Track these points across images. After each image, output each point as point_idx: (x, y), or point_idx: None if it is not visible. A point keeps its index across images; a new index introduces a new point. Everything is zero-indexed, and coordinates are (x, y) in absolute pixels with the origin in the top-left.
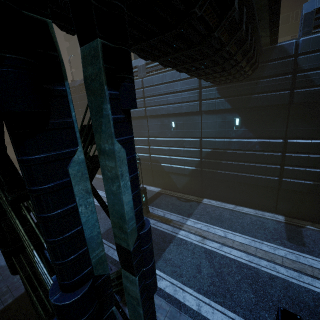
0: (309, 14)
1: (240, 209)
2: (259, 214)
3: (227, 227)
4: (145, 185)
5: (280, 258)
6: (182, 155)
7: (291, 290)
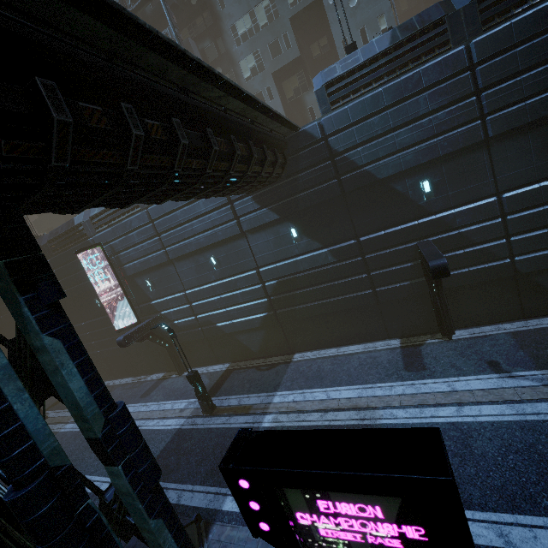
0: (320, 91)
1: (344, 350)
2: (369, 348)
3: (330, 384)
4: (204, 367)
5: (398, 398)
6: (242, 301)
7: None
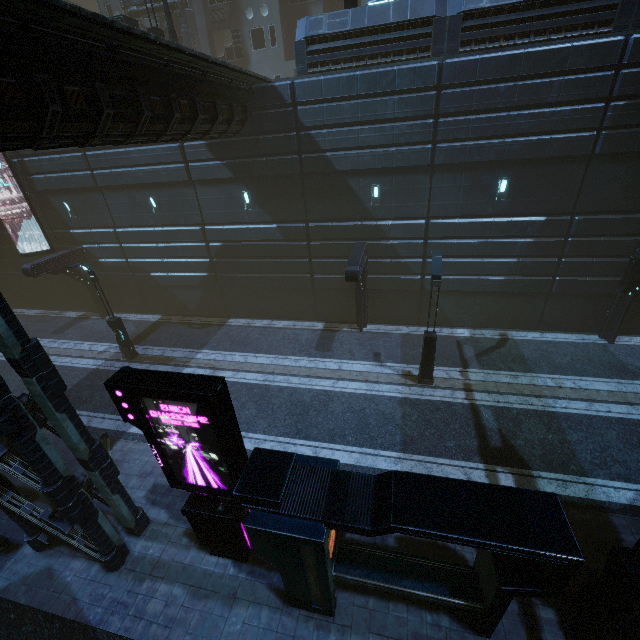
0: (299, 44)
1: (276, 324)
2: (297, 326)
3: (251, 350)
4: (133, 314)
5: (299, 369)
6: (182, 255)
7: (295, 395)
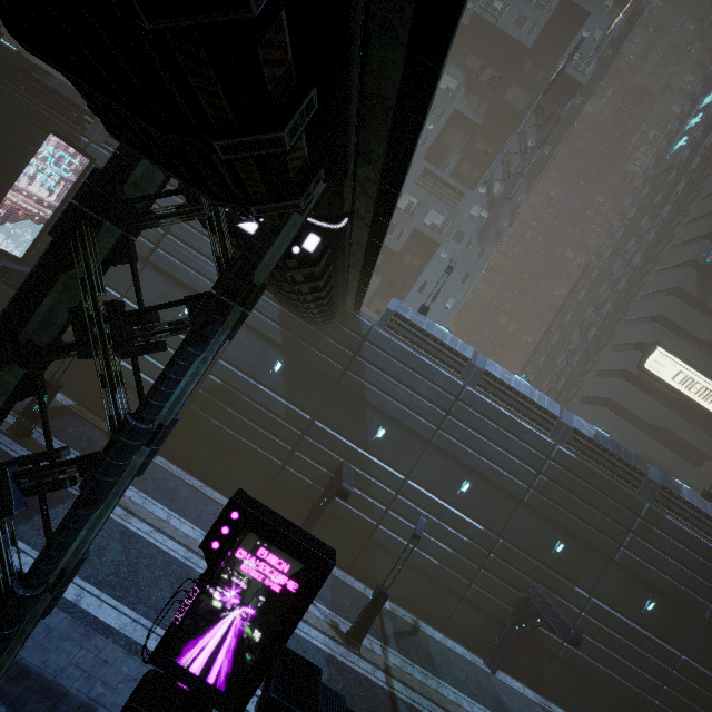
0: (390, 311)
1: (209, 491)
2: None
3: (177, 510)
4: None
5: None
6: None
7: None
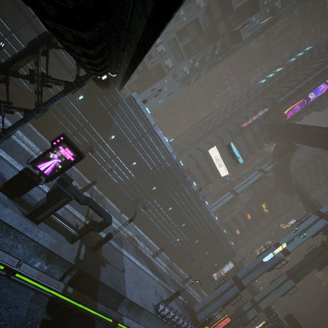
0: (132, 96)
1: (39, 133)
2: (47, 142)
3: (26, 135)
4: None
5: None
6: None
7: None
